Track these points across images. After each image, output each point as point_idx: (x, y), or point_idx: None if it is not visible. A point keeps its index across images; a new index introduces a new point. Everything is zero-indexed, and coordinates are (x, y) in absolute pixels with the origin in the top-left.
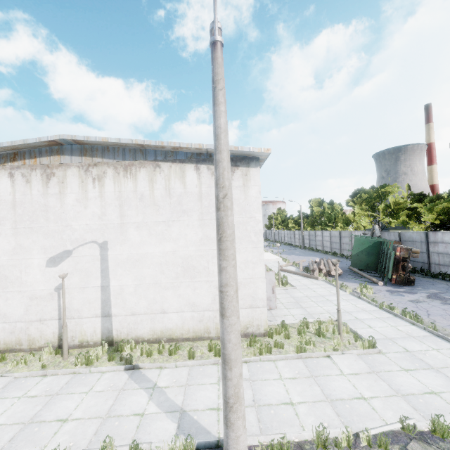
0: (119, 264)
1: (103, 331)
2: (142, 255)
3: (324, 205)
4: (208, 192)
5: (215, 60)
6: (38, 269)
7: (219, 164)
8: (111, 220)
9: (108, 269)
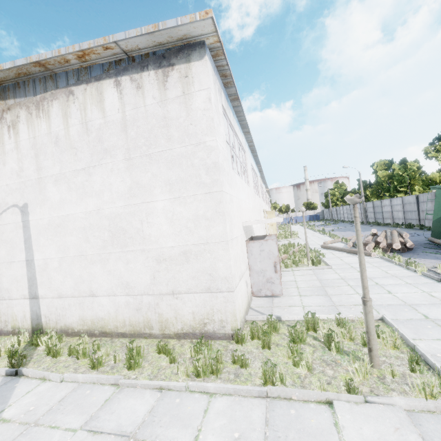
0: (40, 231)
1: (32, 316)
2: (63, 218)
3: (394, 168)
4: (134, 116)
5: None
6: None
7: None
8: (29, 176)
9: (31, 239)
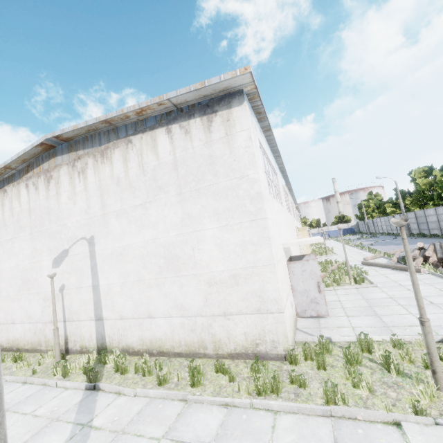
0: (105, 259)
1: (98, 337)
2: (124, 248)
3: (435, 174)
4: (183, 157)
5: None
6: (47, 271)
7: None
8: (95, 212)
9: (97, 267)
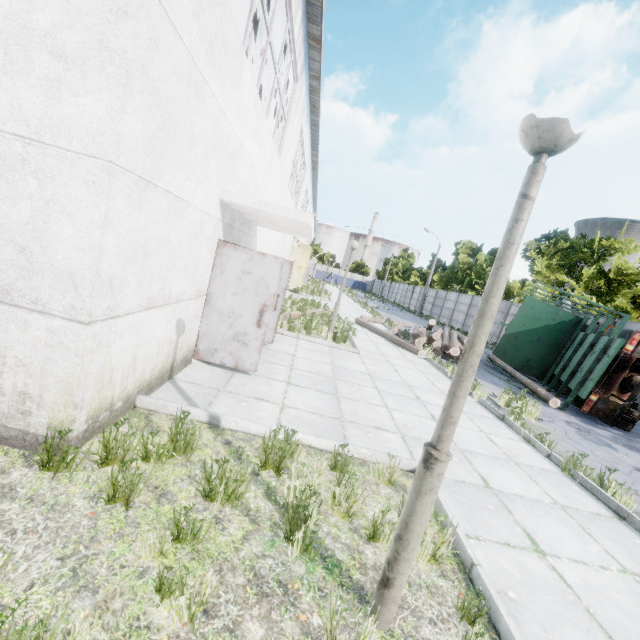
0: None
1: None
2: None
3: (478, 257)
4: None
5: None
6: None
7: None
8: None
9: None
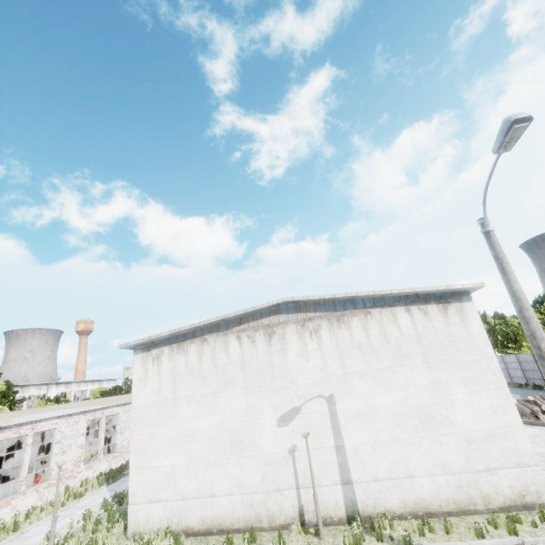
0: (349, 418)
1: (346, 503)
2: (371, 407)
3: (488, 320)
4: (425, 332)
5: (494, 243)
6: (270, 430)
7: (529, 320)
8: (333, 371)
9: (339, 425)
